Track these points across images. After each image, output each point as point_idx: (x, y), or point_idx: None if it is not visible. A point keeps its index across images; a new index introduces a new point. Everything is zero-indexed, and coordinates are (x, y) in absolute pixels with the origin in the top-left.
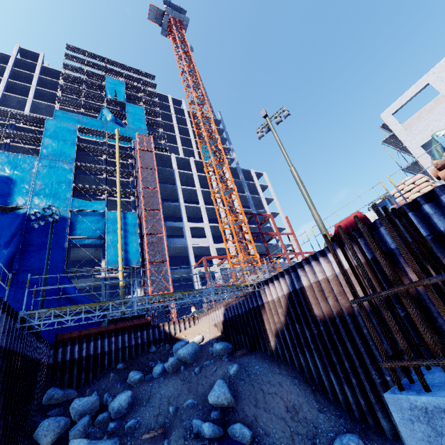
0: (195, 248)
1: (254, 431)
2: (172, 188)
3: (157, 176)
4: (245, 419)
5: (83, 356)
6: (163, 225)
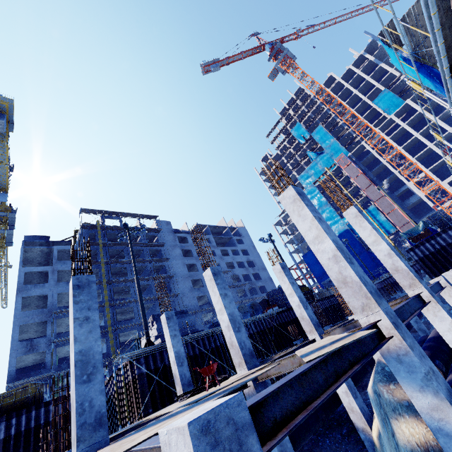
0: (429, 193)
1: (441, 298)
2: (381, 165)
3: (365, 176)
4: (439, 296)
5: (394, 281)
6: (391, 203)
